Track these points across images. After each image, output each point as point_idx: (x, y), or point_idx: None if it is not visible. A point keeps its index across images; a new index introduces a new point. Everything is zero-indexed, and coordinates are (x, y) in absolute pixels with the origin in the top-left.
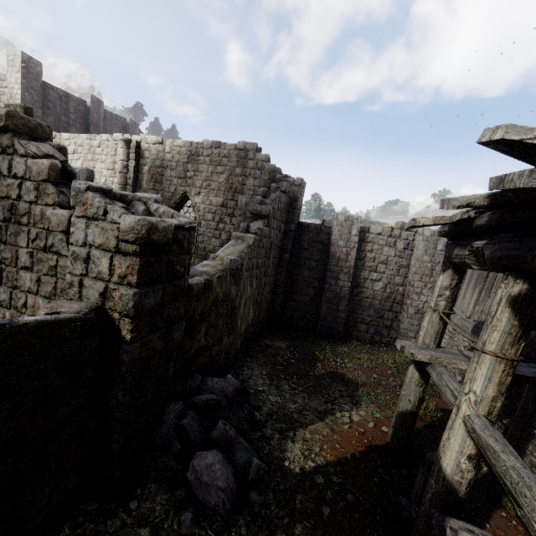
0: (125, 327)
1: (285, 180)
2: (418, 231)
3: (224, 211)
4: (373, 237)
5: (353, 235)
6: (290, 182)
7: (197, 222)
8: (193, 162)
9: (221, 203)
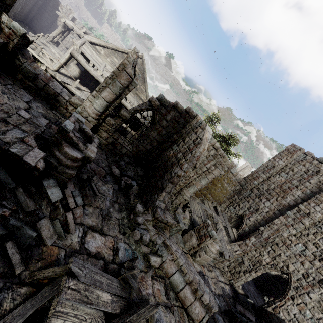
0: None
1: None
2: (91, 33)
3: None
4: (77, 24)
5: (69, 17)
6: None
7: None
8: None
9: None
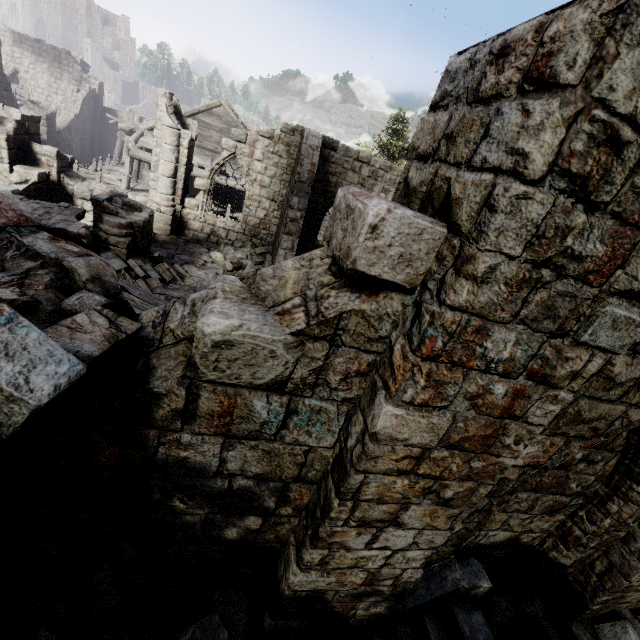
0: (45, 137)
1: (89, 81)
2: None
3: (50, 90)
4: None
5: (135, 121)
6: (93, 83)
7: (31, 93)
8: (18, 47)
9: (47, 84)
